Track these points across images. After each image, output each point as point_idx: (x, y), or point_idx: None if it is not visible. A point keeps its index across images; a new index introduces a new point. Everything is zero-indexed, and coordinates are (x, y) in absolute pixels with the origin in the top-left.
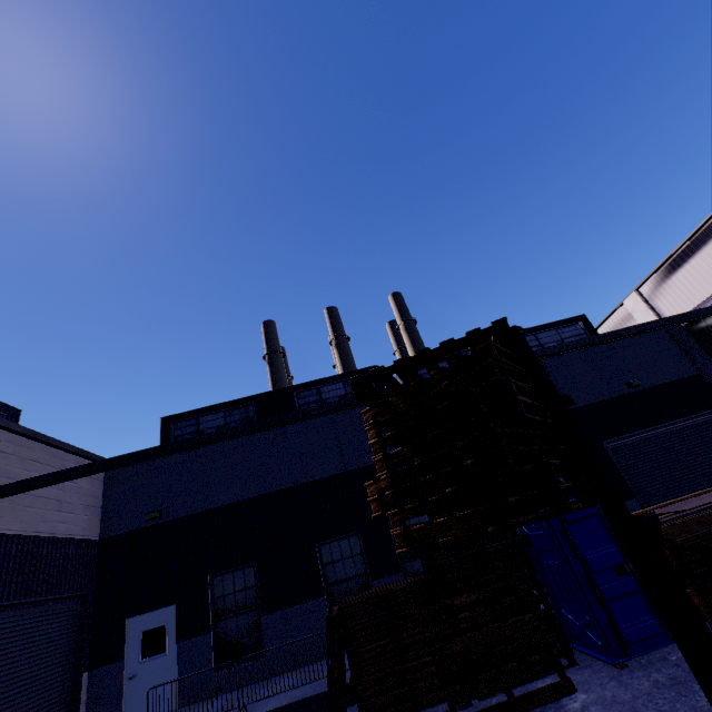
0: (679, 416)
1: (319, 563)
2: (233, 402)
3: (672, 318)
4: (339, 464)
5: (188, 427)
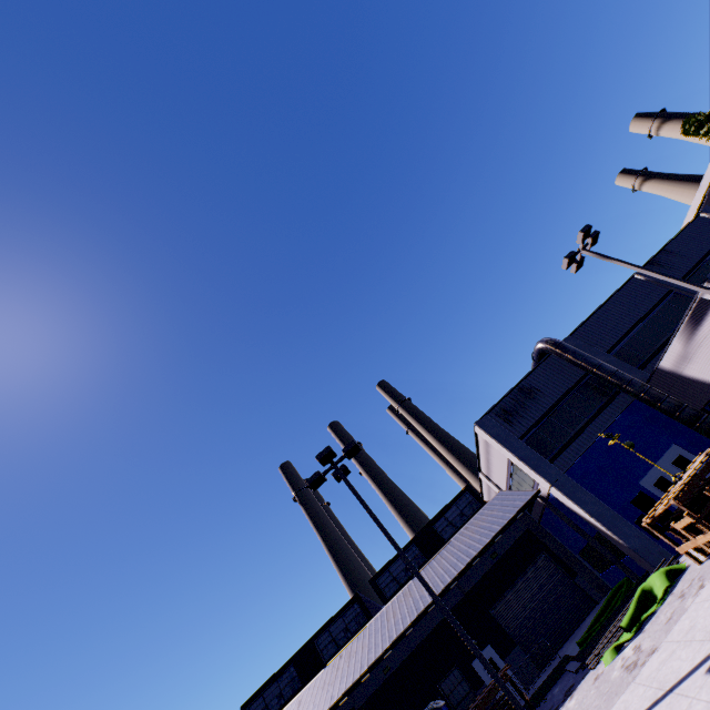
0: (525, 568)
1: None
2: (279, 670)
3: (447, 587)
4: (353, 705)
5: (259, 706)
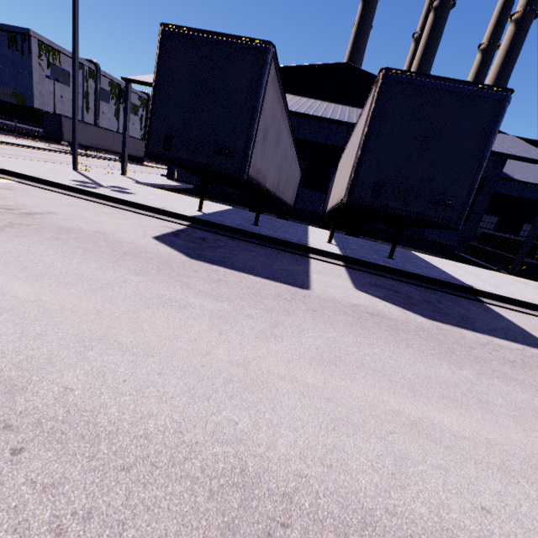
0: None
1: (521, 229)
2: None
3: None
4: None
5: None
